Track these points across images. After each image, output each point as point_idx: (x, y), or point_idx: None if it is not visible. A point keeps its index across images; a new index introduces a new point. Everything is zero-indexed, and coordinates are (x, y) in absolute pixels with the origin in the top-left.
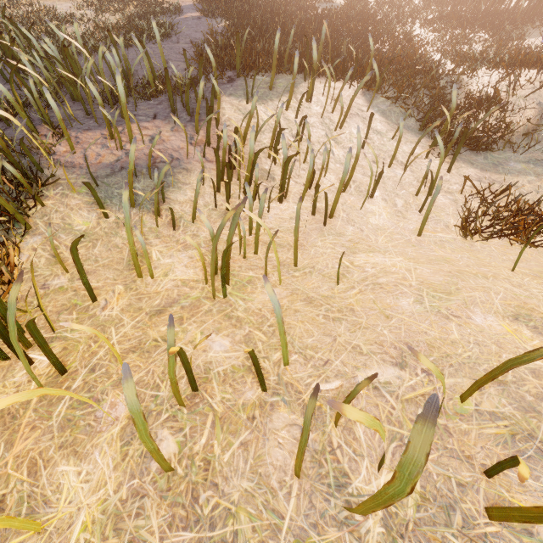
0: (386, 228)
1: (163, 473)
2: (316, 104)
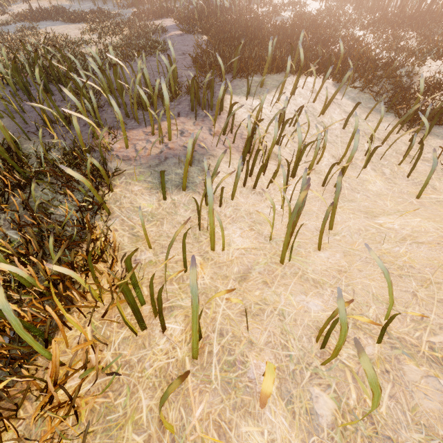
0: (385, 193)
1: (335, 429)
2: (299, 96)
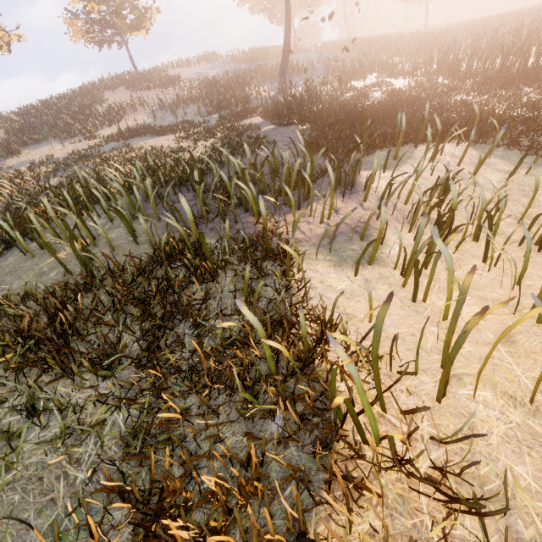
0: None
1: None
2: (439, 162)
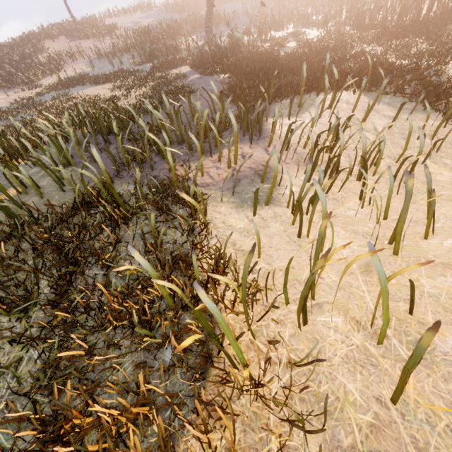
0: None
1: None
2: (336, 109)
